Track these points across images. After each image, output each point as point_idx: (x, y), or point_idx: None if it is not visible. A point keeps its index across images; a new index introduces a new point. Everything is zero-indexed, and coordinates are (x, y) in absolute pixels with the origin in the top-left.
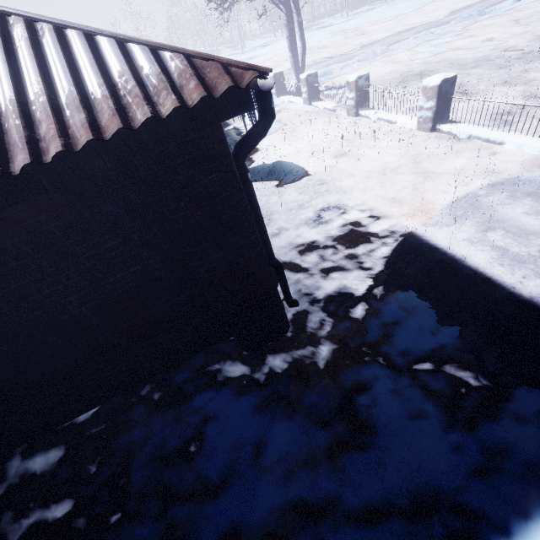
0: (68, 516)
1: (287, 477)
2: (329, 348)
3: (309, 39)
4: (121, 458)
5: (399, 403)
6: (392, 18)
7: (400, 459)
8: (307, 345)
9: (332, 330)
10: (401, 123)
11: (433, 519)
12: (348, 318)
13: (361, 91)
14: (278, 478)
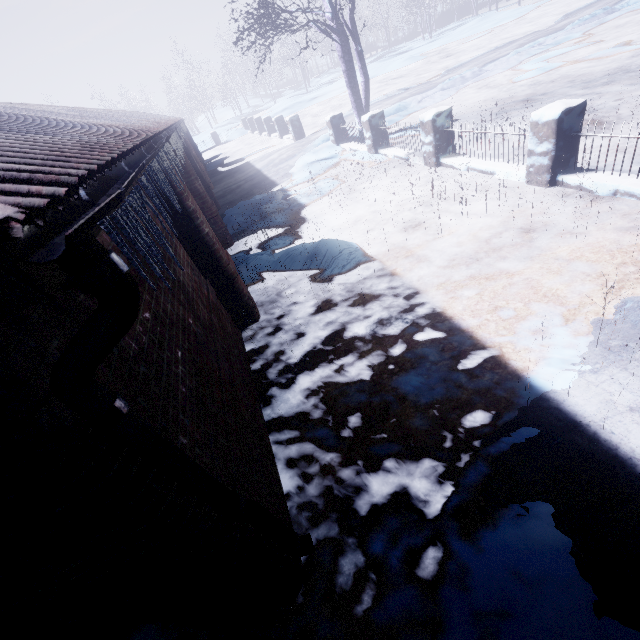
0: None
1: None
2: None
3: (382, 69)
4: None
5: None
6: (486, 33)
7: None
8: None
9: (375, 607)
10: (501, 174)
11: None
12: (409, 580)
13: (441, 133)
14: None
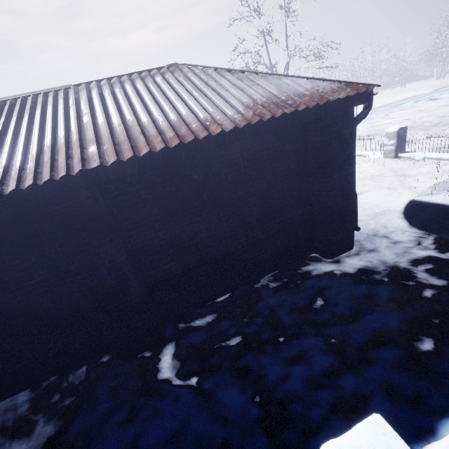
0: (243, 343)
1: (401, 307)
2: (389, 252)
3: None
4: (267, 313)
5: None
6: None
7: None
8: (372, 252)
9: (385, 244)
10: (370, 156)
11: None
12: (394, 238)
13: None
14: (395, 308)
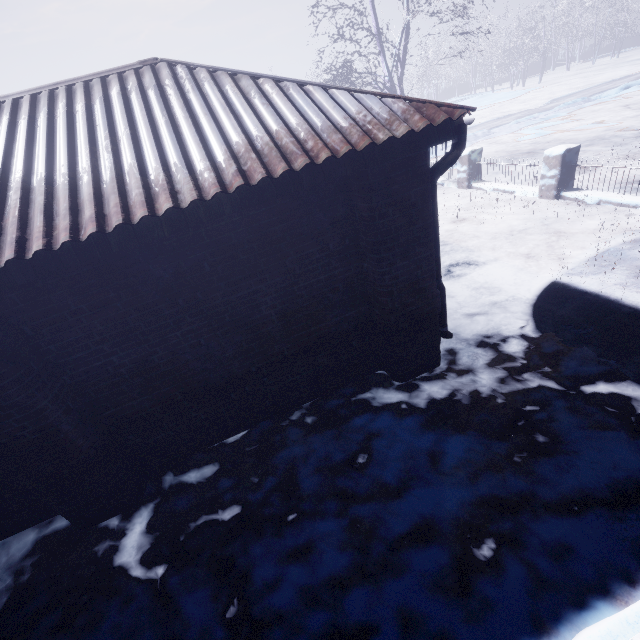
0: (240, 517)
1: (472, 479)
2: (489, 377)
3: None
4: (285, 470)
5: (579, 417)
6: (487, 107)
7: (592, 459)
8: (464, 375)
9: (488, 362)
10: (520, 193)
11: (639, 506)
12: (504, 352)
13: (474, 164)
14: (462, 480)
